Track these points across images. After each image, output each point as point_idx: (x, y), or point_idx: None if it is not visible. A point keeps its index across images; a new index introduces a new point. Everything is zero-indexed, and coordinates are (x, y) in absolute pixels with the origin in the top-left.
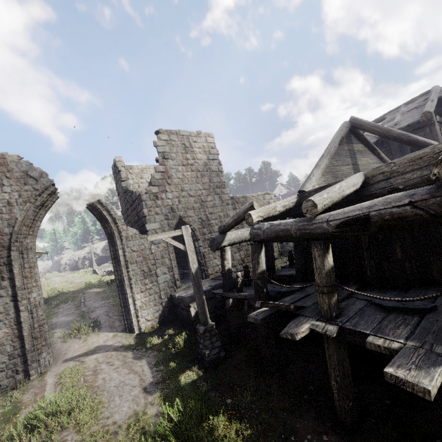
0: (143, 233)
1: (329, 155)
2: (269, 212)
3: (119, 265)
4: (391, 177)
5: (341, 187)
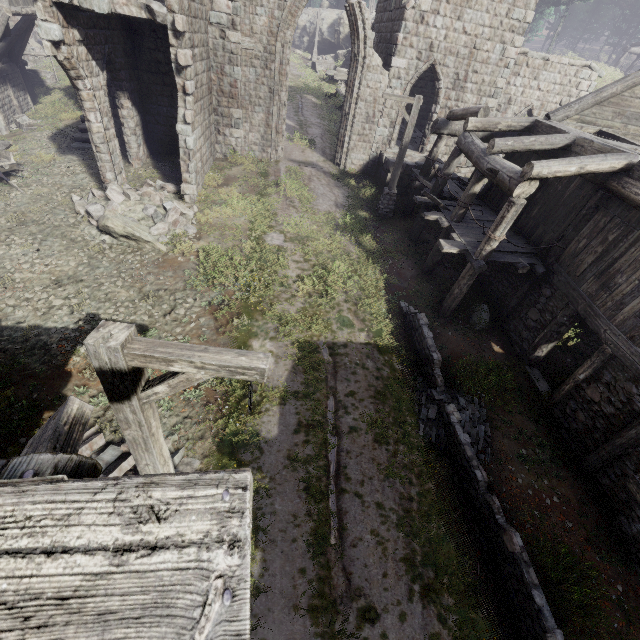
0: (386, 65)
1: (634, 80)
2: (488, 126)
3: (351, 97)
4: (580, 155)
5: (534, 141)
